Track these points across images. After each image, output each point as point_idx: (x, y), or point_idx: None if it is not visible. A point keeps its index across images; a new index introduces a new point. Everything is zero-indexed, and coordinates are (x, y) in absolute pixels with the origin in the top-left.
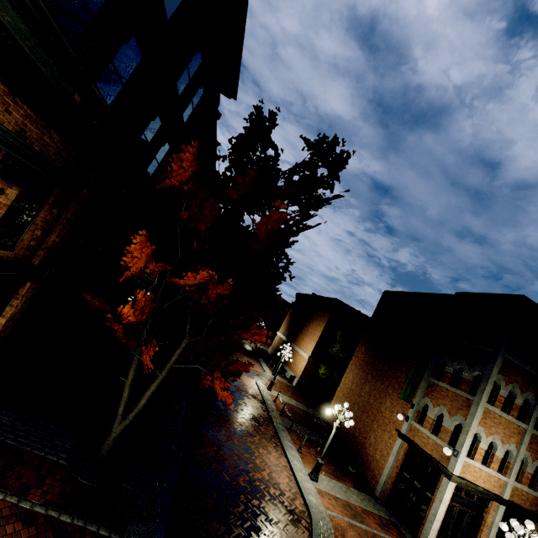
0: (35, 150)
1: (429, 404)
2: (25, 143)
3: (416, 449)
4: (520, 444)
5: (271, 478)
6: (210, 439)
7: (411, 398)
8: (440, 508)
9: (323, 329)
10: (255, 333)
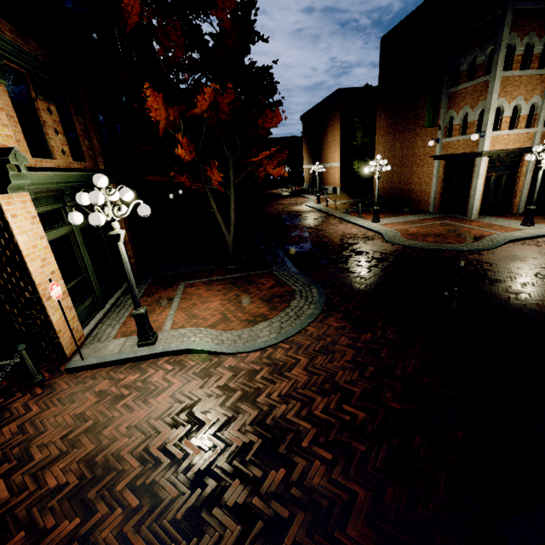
0: (38, 59)
1: (453, 114)
2: (31, 55)
3: (451, 158)
4: (544, 91)
5: (345, 233)
6: (291, 236)
7: (436, 122)
8: (479, 182)
9: (340, 129)
10: (272, 117)
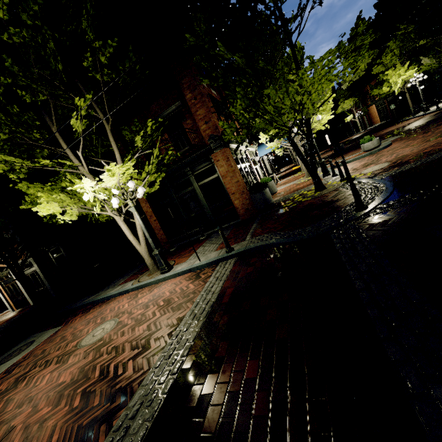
0: None
1: None
2: None
3: None
4: None
5: None
6: None
7: None
8: None
9: None
10: None
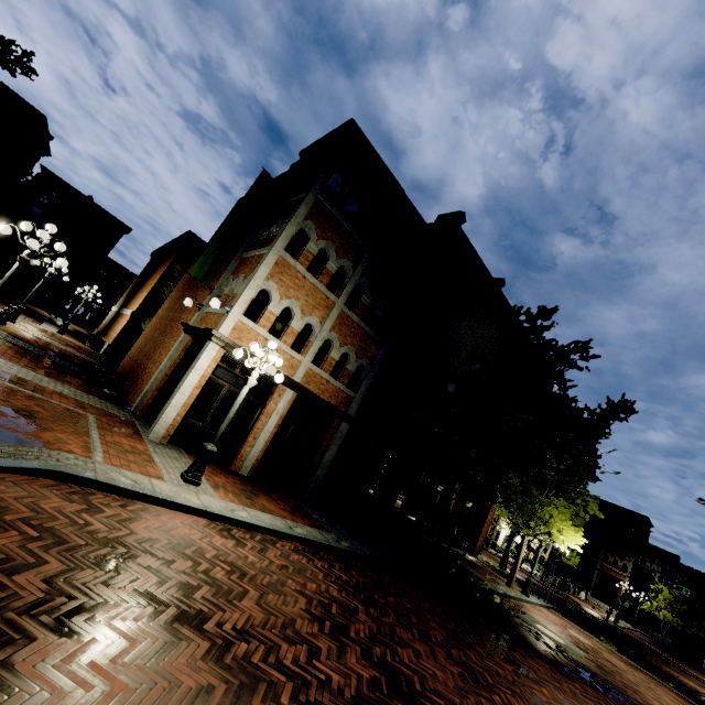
0: None
1: (231, 281)
2: None
3: (196, 334)
4: (326, 320)
5: None
6: None
7: (211, 280)
8: (191, 377)
9: (163, 273)
10: None
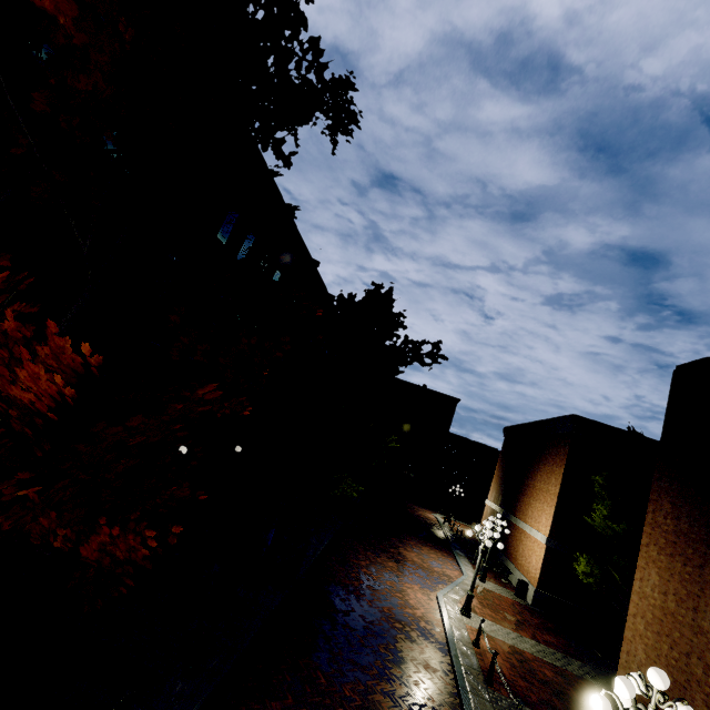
0: None
1: None
2: None
3: None
4: None
5: None
6: None
7: None
8: None
9: (561, 477)
10: None
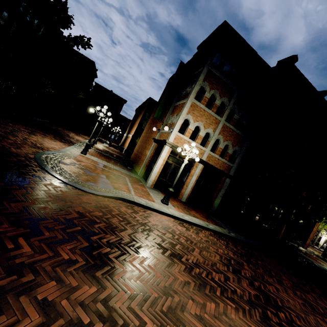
0: None
1: (171, 117)
2: None
3: (159, 142)
4: (216, 129)
5: (39, 141)
6: None
7: (162, 118)
8: (159, 160)
9: (141, 117)
10: None
